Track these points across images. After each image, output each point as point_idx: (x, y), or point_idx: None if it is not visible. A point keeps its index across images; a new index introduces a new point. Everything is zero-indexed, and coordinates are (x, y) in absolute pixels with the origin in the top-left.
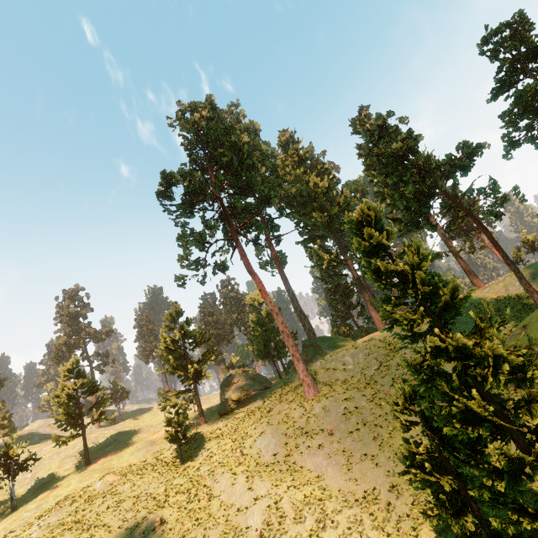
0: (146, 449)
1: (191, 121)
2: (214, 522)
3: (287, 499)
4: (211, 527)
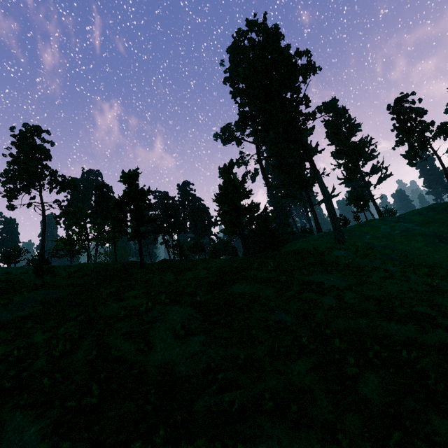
0: (212, 261)
1: (278, 32)
2: (373, 267)
3: (398, 265)
4: (374, 269)
